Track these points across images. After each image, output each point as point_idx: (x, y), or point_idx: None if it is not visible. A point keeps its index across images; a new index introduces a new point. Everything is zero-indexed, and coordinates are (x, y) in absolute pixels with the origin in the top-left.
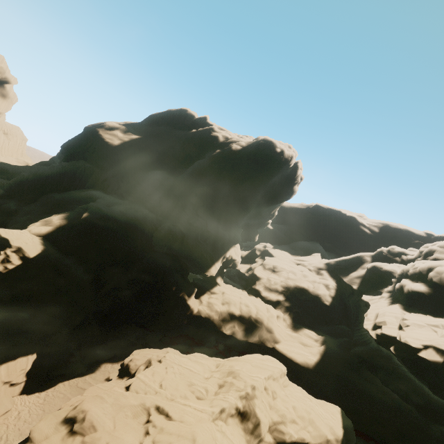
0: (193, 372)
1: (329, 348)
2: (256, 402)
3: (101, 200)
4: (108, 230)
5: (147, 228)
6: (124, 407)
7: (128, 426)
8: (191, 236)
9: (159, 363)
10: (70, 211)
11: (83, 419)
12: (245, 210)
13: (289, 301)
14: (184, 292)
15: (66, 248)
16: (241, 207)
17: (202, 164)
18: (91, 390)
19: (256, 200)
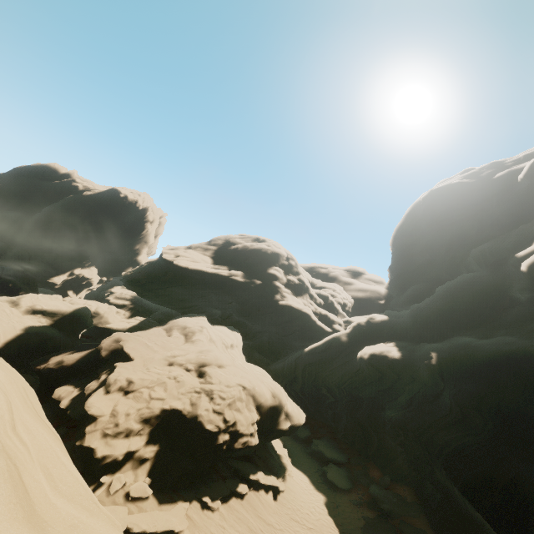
0: None
1: (145, 320)
2: (26, 298)
3: None
4: None
5: None
6: None
7: None
8: (39, 257)
9: None
10: None
11: None
12: (94, 239)
13: (134, 304)
14: (24, 292)
15: None
16: (90, 236)
17: (55, 205)
18: None
19: (104, 232)
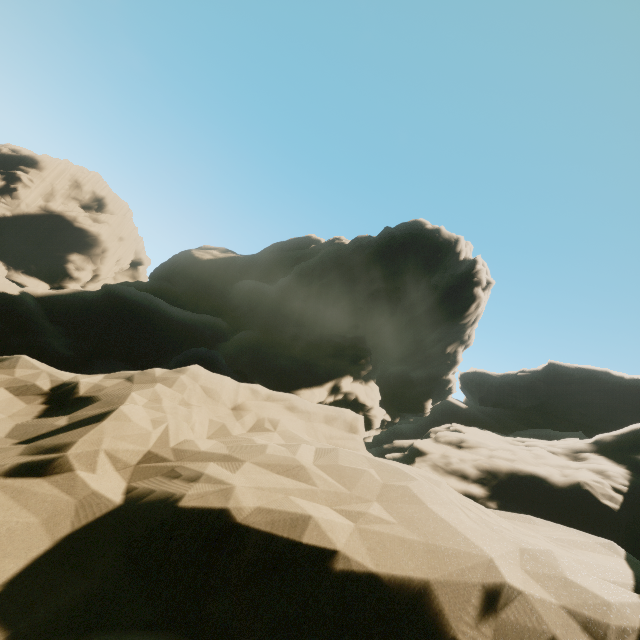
0: None
1: None
2: (149, 386)
3: None
4: (134, 306)
5: (207, 331)
6: None
7: None
8: (276, 345)
9: None
10: None
11: None
12: (379, 315)
13: (499, 500)
14: None
15: (60, 318)
16: (371, 308)
17: (311, 260)
18: None
19: (398, 298)
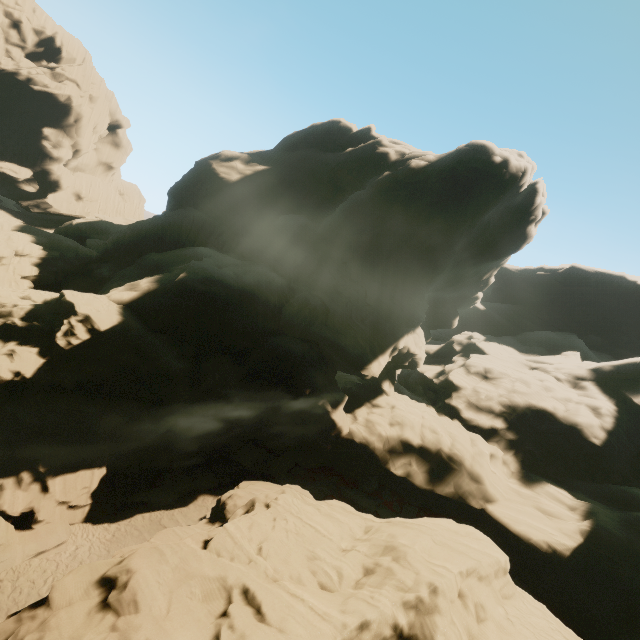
0: (321, 535)
1: (601, 527)
2: (438, 622)
3: (210, 258)
4: (213, 299)
5: (272, 299)
6: (192, 577)
7: (190, 615)
8: (340, 313)
9: (266, 509)
10: (165, 273)
11: (125, 585)
12: (432, 270)
13: (515, 431)
14: (325, 399)
15: (155, 323)
16: (426, 264)
17: (359, 196)
18: (163, 535)
19: (453, 252)
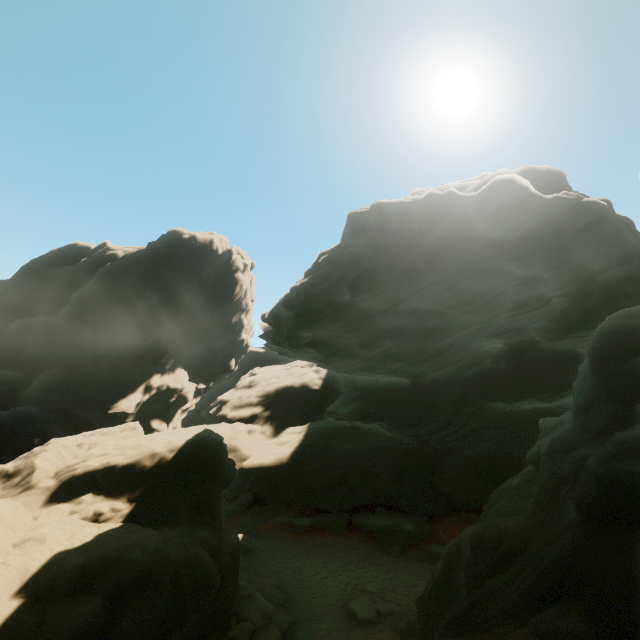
0: None
1: (311, 429)
2: (41, 455)
3: None
4: None
5: (1, 388)
6: None
7: None
8: (82, 375)
9: None
10: None
11: None
12: (166, 319)
13: (270, 409)
14: None
15: None
16: (158, 316)
17: (88, 285)
18: None
19: (177, 301)
